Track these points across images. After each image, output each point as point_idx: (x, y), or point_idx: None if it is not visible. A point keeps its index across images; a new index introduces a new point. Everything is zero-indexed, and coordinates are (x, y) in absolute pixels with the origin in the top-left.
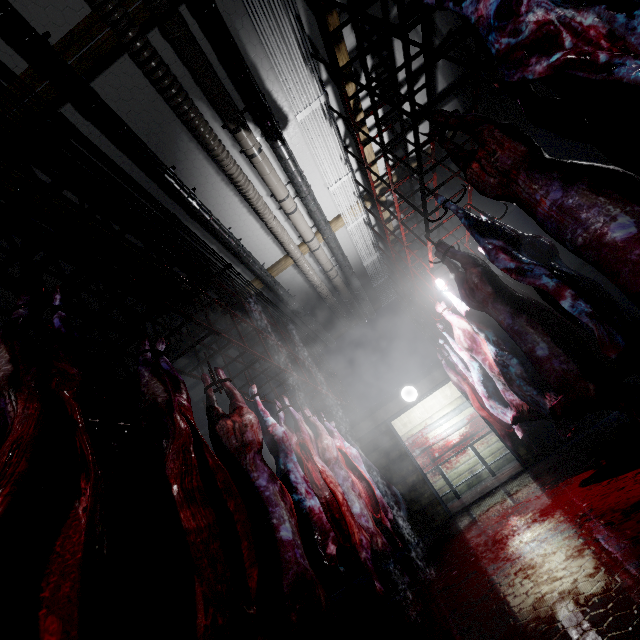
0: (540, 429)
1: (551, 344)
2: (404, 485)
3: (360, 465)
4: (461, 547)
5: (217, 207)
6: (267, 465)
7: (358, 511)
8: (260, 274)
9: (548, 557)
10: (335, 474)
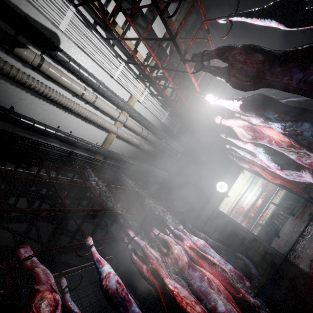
0: None
1: None
2: (244, 246)
3: (210, 250)
4: None
5: (39, 115)
6: None
7: (223, 308)
8: (95, 150)
9: None
10: (192, 277)
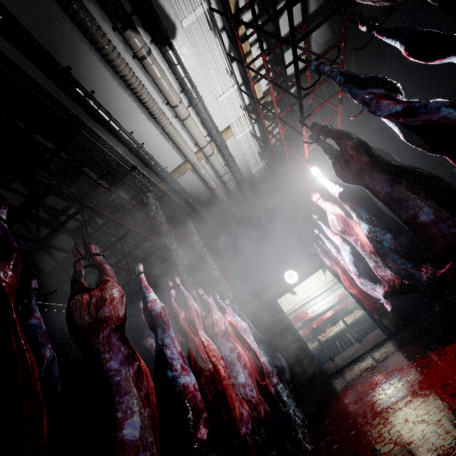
0: (400, 304)
1: (436, 208)
2: (288, 352)
3: (249, 336)
4: (339, 414)
5: (117, 111)
6: (127, 343)
7: (243, 381)
8: (162, 176)
9: (454, 453)
10: (223, 346)
